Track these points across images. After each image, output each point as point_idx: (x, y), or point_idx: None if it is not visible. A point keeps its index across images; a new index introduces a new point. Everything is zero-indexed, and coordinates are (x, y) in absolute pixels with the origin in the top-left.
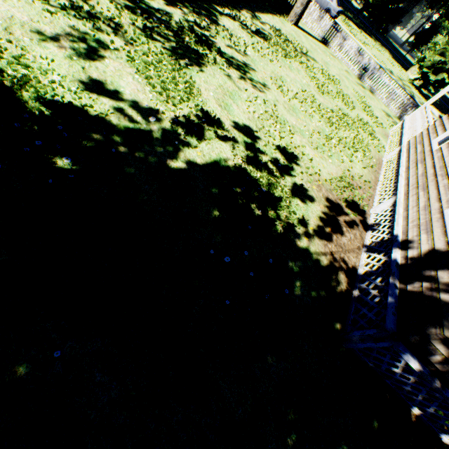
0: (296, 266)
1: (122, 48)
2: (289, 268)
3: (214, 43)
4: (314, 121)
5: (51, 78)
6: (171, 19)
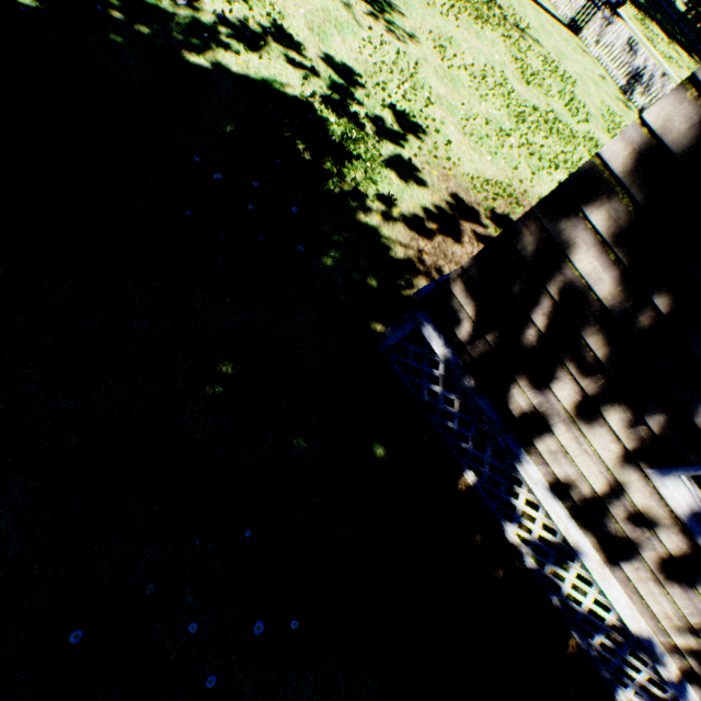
0: (340, 237)
1: None
2: (326, 233)
3: None
4: (488, 107)
5: None
6: None
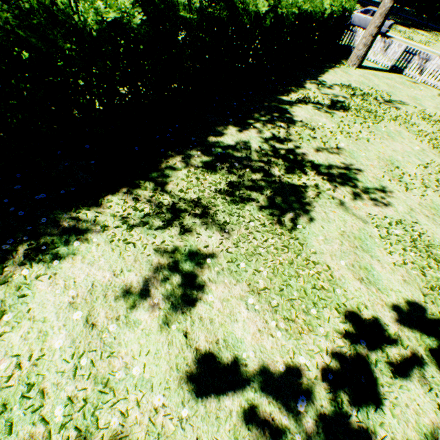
0: None
1: (218, 247)
2: None
3: (303, 156)
4: None
5: (151, 400)
6: (251, 151)
